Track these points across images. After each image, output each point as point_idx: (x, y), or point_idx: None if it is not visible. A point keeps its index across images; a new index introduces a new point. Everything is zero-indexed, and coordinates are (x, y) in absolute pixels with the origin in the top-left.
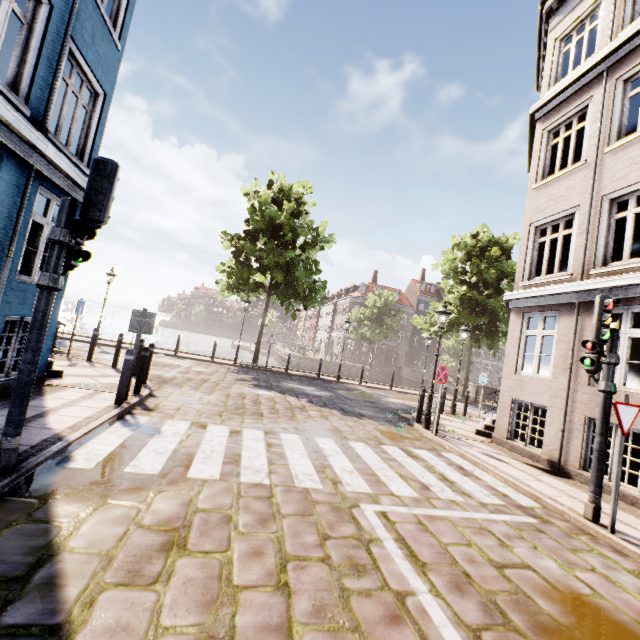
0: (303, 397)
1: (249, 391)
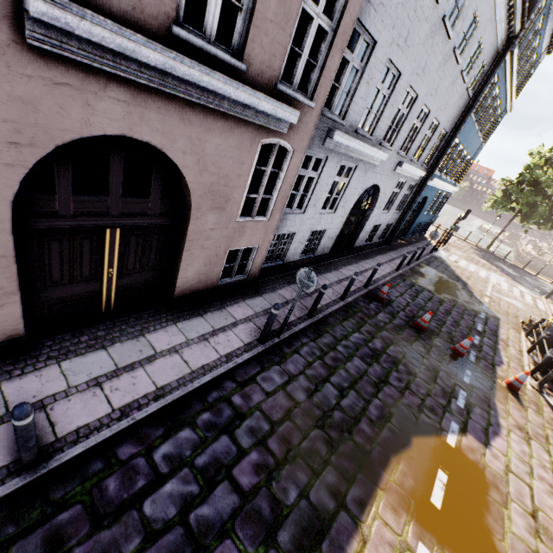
0: (499, 269)
1: (477, 258)
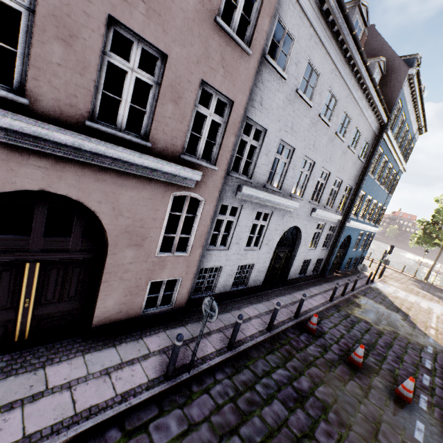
0: (442, 299)
1: (416, 289)
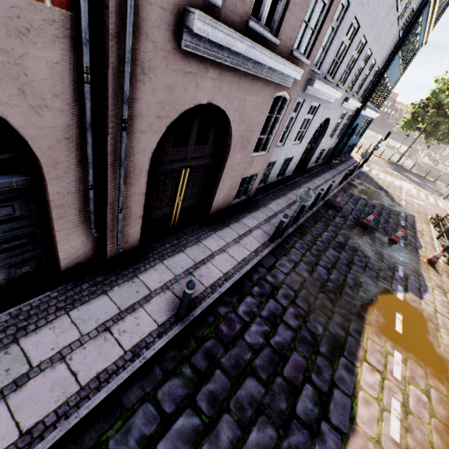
0: (408, 178)
1: (390, 171)
